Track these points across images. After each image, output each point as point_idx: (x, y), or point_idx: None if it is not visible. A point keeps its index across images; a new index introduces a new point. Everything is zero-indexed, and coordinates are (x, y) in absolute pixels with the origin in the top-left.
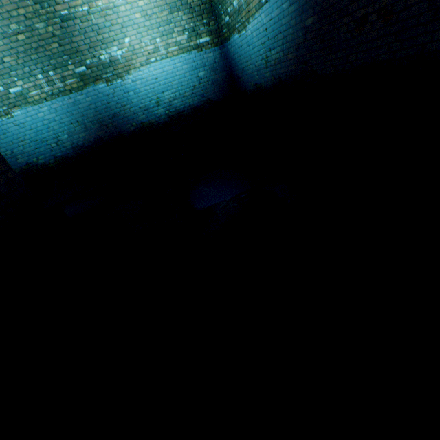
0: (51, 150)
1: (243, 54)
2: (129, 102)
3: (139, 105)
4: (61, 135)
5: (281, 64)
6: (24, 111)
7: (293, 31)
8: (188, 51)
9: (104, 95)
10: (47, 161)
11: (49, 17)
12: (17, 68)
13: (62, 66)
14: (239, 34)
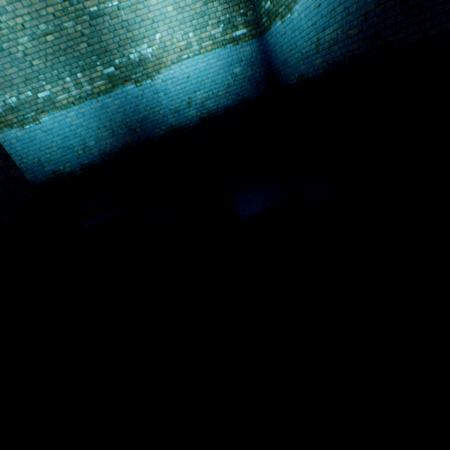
0: (78, 157)
1: (285, 43)
2: (159, 103)
3: (169, 107)
4: (88, 141)
5: (338, 44)
6: (51, 117)
7: None
8: (223, 46)
9: (132, 98)
10: (74, 169)
11: (78, 15)
12: (45, 71)
13: (90, 67)
14: (282, 19)
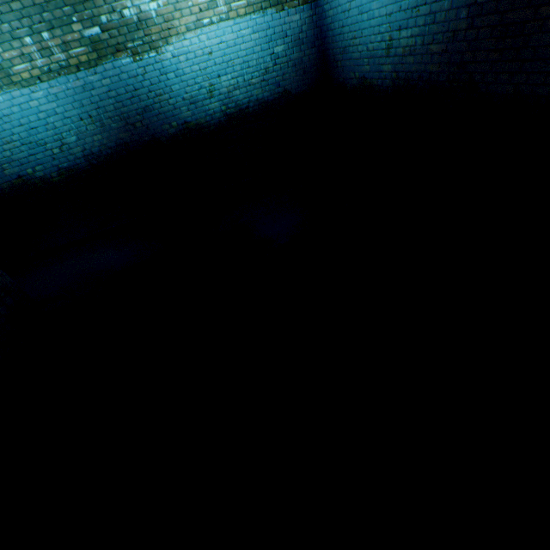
0: (53, 158)
1: (348, 24)
2: (168, 89)
3: (182, 95)
4: (66, 137)
5: (415, 57)
6: (7, 97)
7: (450, 5)
8: (262, 10)
9: (129, 77)
10: (48, 173)
11: None
12: None
13: (62, 24)
14: None
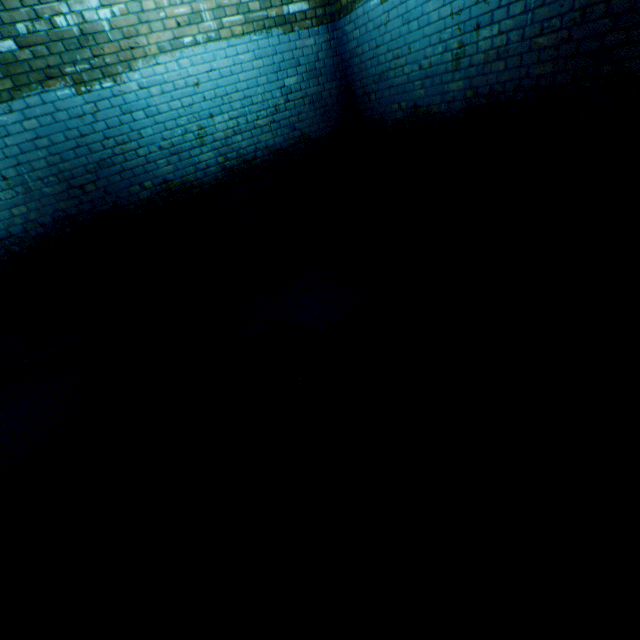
0: None
1: (386, 42)
2: (135, 134)
3: (158, 142)
4: None
5: (507, 60)
6: None
7: None
8: (265, 29)
9: (70, 117)
10: None
11: None
12: None
13: None
14: None
